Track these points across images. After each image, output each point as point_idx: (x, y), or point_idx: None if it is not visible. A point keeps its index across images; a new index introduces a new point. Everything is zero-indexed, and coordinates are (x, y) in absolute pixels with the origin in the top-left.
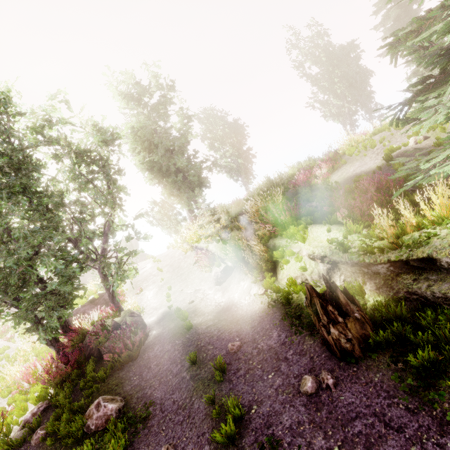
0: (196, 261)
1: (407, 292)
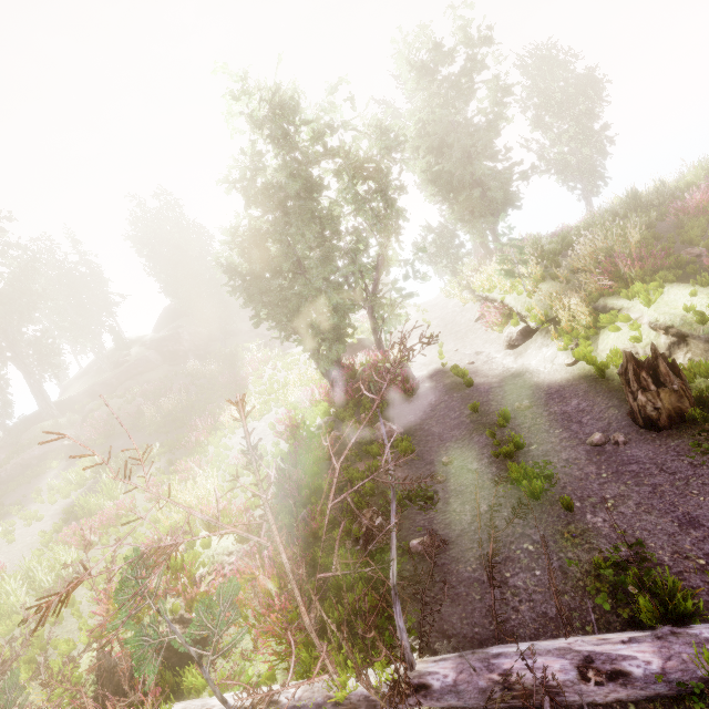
0: (479, 317)
1: None
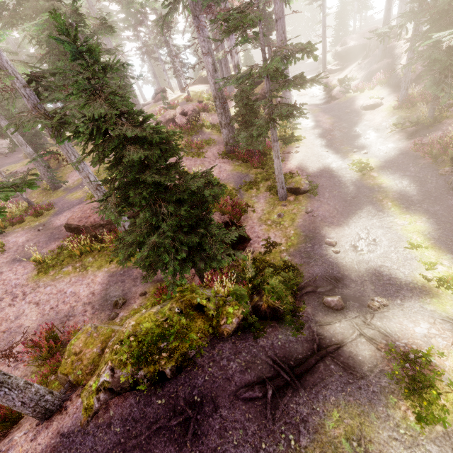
0: None
1: None
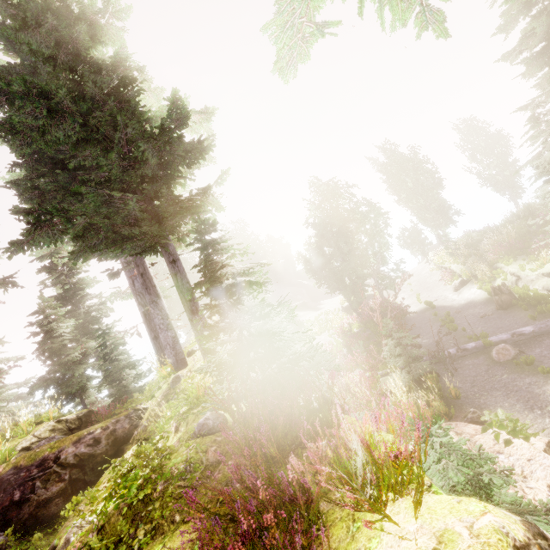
0: (441, 278)
1: (538, 287)
